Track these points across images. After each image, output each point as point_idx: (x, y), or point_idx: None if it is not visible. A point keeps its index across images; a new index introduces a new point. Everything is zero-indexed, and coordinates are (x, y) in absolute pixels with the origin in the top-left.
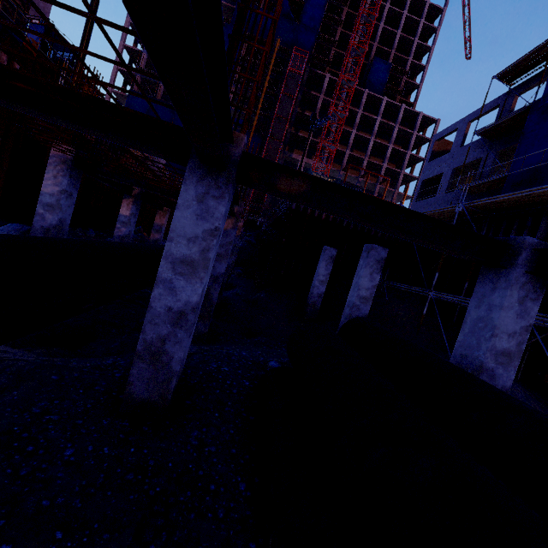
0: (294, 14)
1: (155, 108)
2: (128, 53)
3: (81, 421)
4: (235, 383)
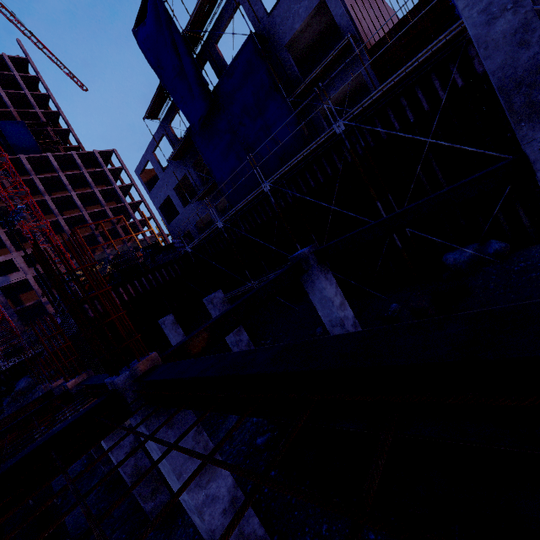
0: None
1: None
2: None
3: None
4: None
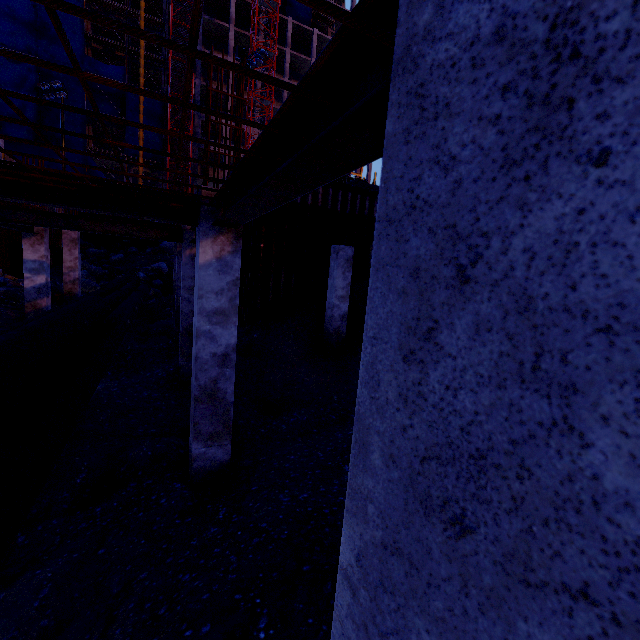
0: None
1: None
2: None
3: None
4: None
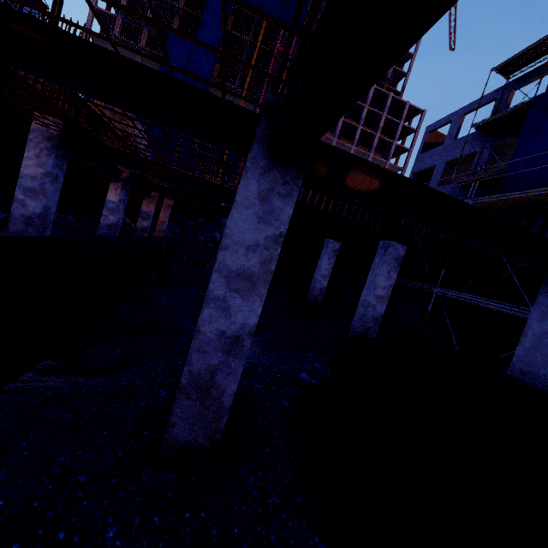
0: None
1: None
2: (101, 17)
3: (116, 480)
4: (274, 404)
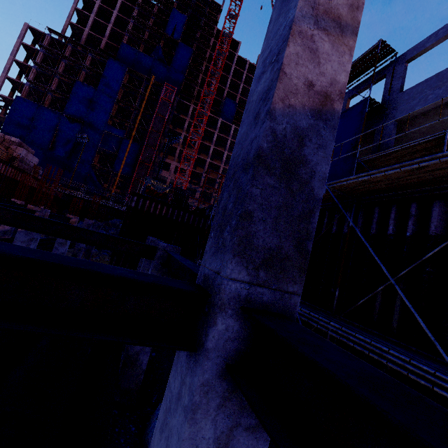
0: (166, 60)
1: (41, 113)
2: (18, 66)
3: None
4: None
